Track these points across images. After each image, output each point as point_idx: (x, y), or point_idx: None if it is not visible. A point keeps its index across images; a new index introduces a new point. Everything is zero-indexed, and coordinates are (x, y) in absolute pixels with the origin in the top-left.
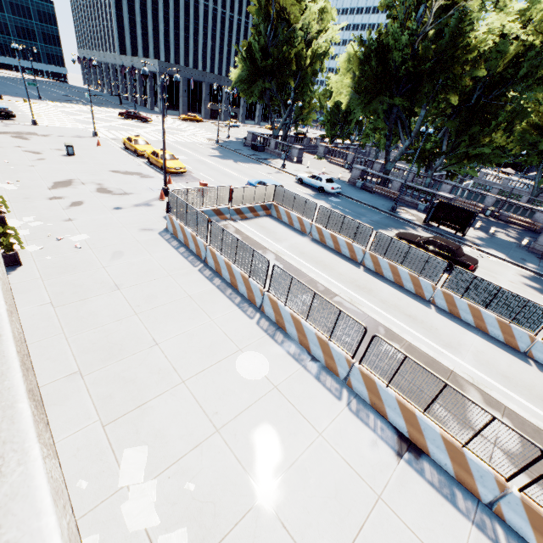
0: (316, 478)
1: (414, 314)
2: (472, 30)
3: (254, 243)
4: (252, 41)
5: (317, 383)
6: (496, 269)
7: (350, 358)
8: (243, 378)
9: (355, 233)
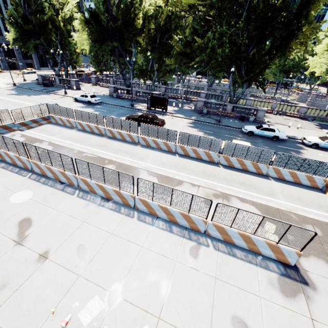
0: (52, 227)
1: (128, 150)
2: (136, 3)
3: (34, 140)
4: (11, 10)
5: (62, 192)
6: (177, 122)
7: (75, 175)
8: (14, 203)
9: (97, 120)
